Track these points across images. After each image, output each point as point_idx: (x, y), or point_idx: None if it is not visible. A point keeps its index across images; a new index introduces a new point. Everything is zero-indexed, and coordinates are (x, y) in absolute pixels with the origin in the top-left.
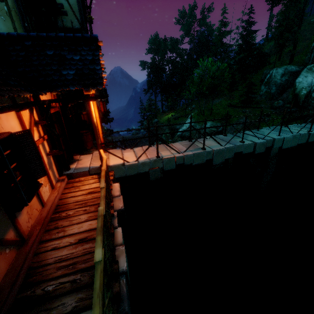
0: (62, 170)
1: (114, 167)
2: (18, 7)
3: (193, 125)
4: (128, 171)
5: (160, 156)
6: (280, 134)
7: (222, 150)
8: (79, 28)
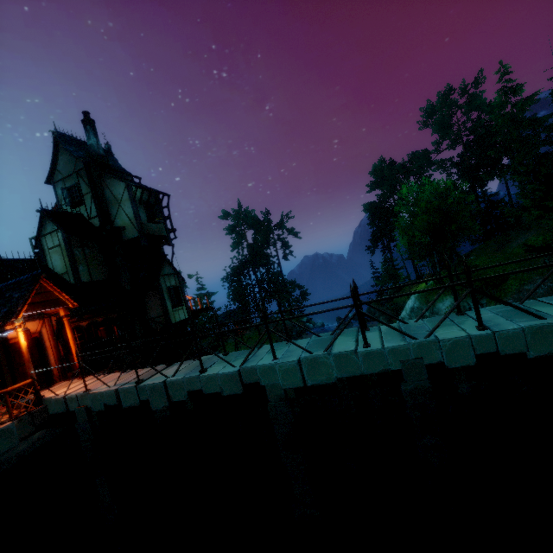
0: (16, 398)
1: (46, 400)
2: (66, 246)
3: (416, 308)
4: (56, 408)
5: (87, 390)
6: (290, 354)
7: (159, 386)
8: (138, 236)
